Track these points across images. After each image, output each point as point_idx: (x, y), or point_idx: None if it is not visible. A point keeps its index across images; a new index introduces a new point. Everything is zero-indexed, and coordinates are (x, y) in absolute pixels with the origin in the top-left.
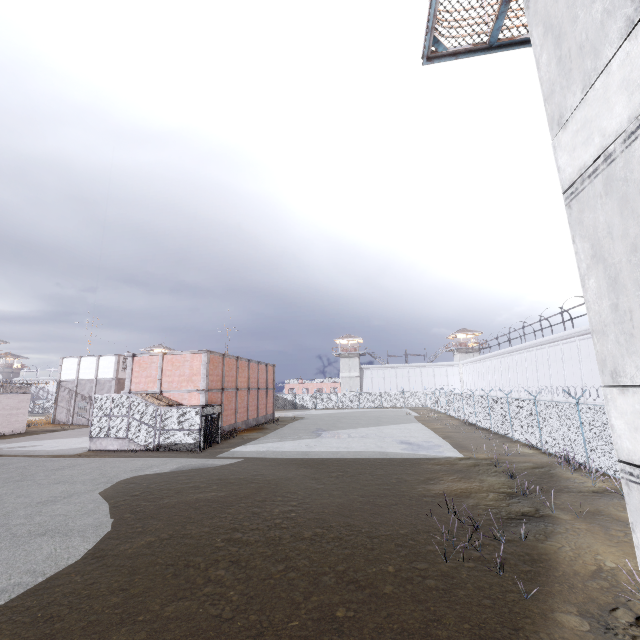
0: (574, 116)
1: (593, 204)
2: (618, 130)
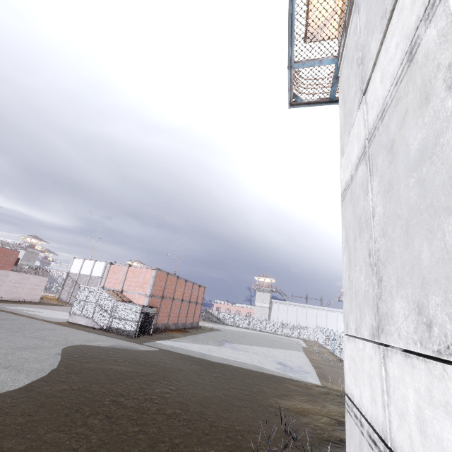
0: (345, 150)
1: (347, 206)
2: (355, 162)
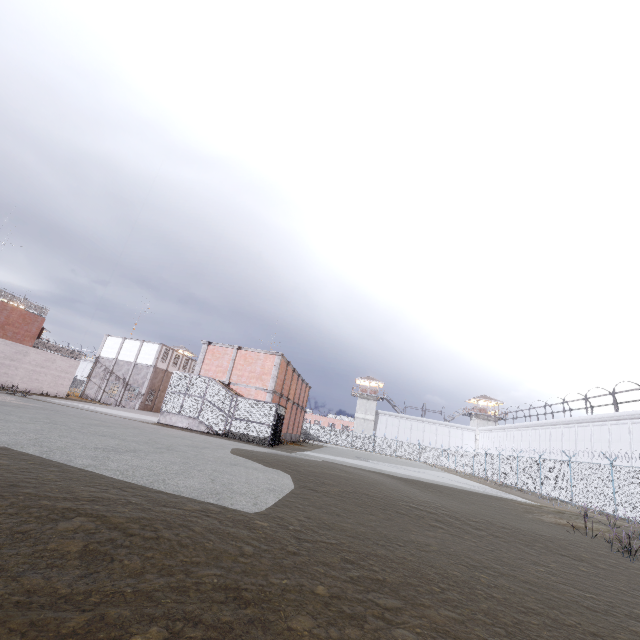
0: None
1: None
2: None
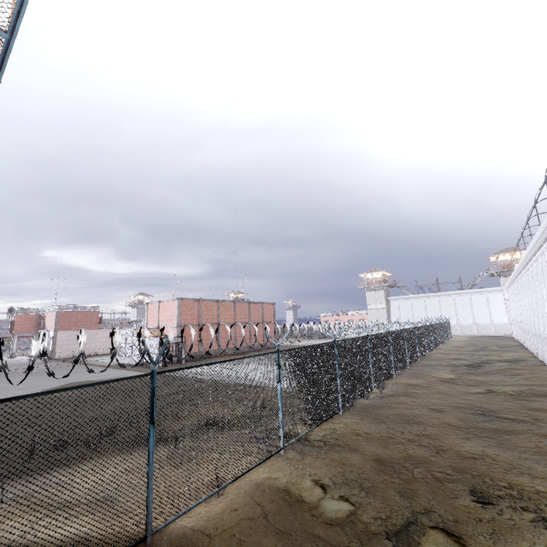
0: None
1: None
2: None
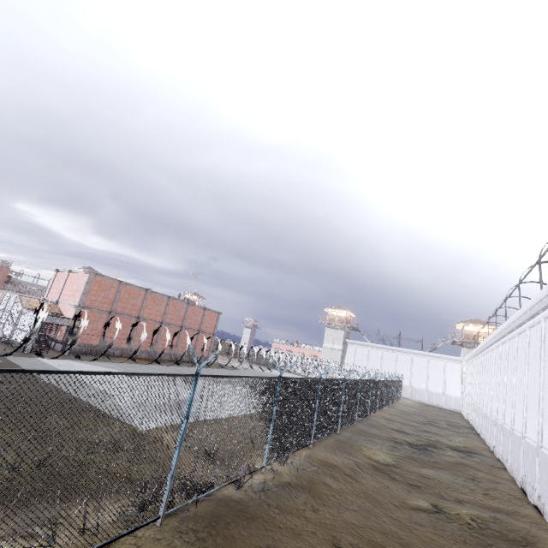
0: None
1: None
2: None
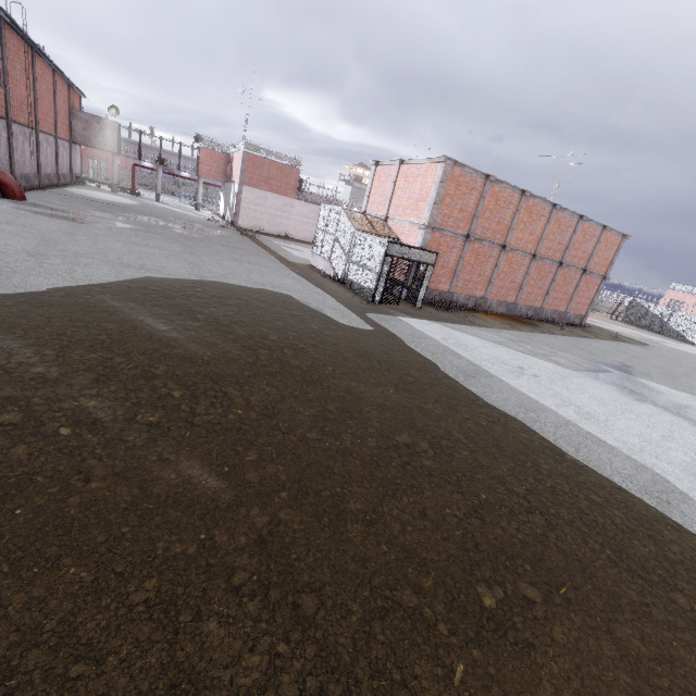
0: None
1: None
2: None
